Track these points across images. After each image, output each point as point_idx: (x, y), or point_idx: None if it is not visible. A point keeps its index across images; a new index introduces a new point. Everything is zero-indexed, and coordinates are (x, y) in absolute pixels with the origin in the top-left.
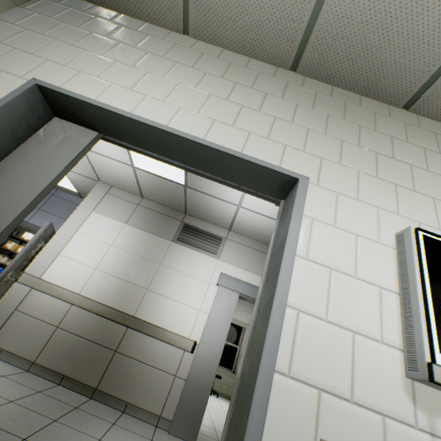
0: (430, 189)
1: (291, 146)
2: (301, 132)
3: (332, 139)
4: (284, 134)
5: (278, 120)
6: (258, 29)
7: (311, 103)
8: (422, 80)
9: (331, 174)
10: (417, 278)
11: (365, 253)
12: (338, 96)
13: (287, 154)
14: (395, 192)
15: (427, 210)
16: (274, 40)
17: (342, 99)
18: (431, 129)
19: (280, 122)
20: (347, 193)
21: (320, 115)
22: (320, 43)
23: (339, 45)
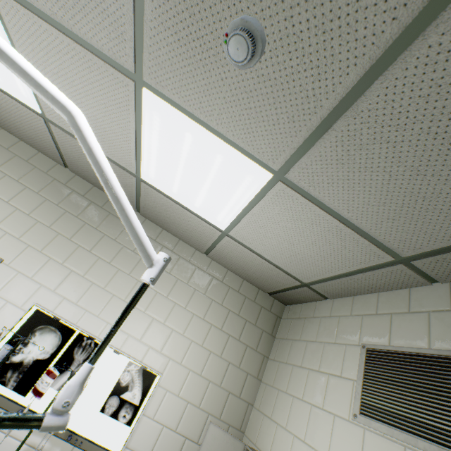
0: (97, 277)
1: (12, 234)
2: (30, 223)
3: (52, 231)
4: (14, 224)
5: (18, 211)
6: (33, 140)
7: (61, 199)
8: (134, 202)
9: (26, 258)
10: (6, 334)
11: (4, 313)
12: (91, 196)
13: (3, 239)
14: (67, 276)
15: (80, 290)
16: (46, 149)
17: (93, 199)
18: (146, 232)
19: (19, 213)
20: (27, 273)
21: (59, 211)
22: (71, 162)
23: (82, 168)
